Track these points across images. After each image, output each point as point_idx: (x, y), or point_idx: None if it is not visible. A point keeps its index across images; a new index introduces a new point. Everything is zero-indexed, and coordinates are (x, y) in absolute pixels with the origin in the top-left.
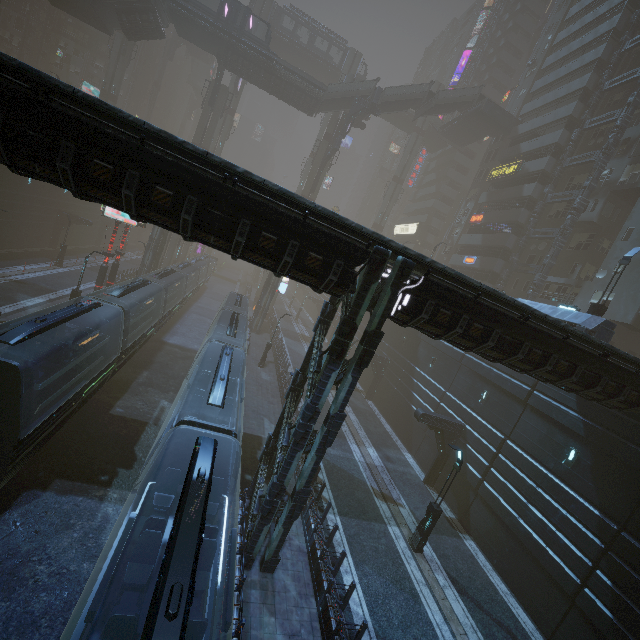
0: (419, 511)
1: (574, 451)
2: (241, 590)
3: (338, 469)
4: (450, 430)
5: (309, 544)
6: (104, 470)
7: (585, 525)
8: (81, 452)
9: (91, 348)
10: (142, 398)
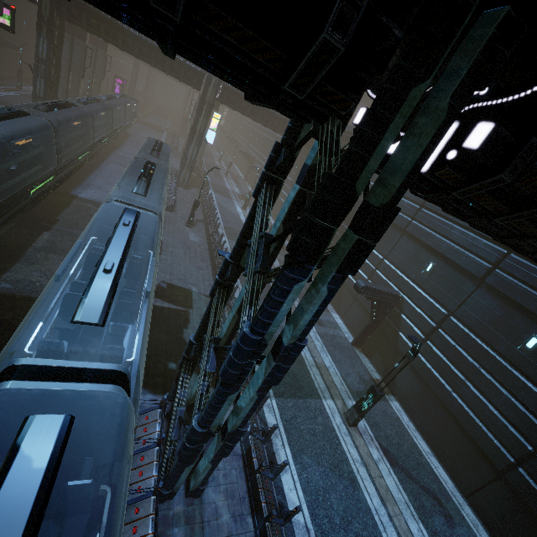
0: (350, 377)
1: (536, 339)
2: (159, 533)
3: (272, 341)
4: (387, 300)
5: (244, 446)
6: None
7: (534, 413)
8: None
9: None
10: (40, 268)
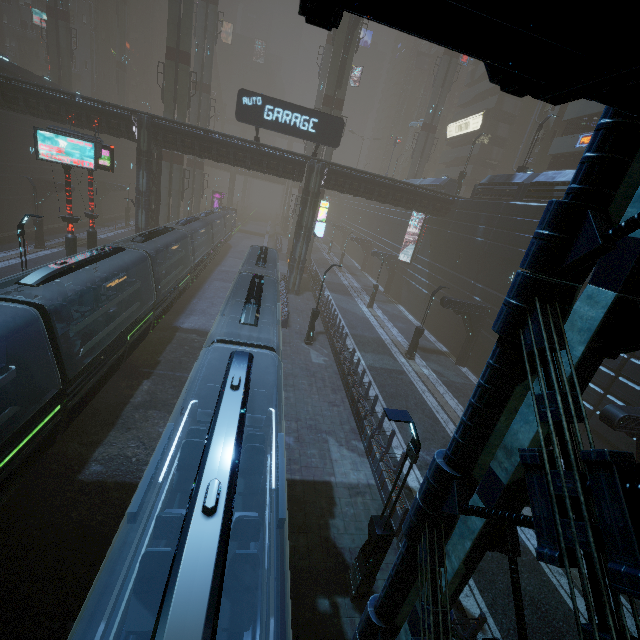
0: None
1: None
2: None
3: None
4: None
5: None
6: (41, 639)
7: None
8: (2, 598)
9: (10, 384)
10: (137, 433)
